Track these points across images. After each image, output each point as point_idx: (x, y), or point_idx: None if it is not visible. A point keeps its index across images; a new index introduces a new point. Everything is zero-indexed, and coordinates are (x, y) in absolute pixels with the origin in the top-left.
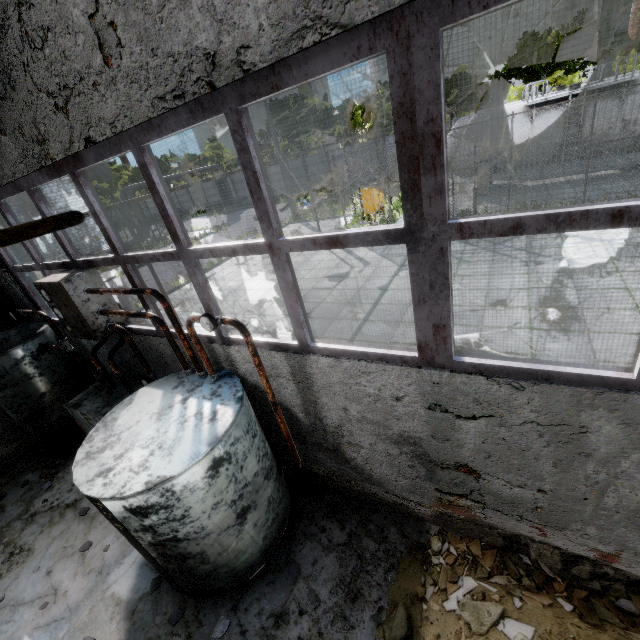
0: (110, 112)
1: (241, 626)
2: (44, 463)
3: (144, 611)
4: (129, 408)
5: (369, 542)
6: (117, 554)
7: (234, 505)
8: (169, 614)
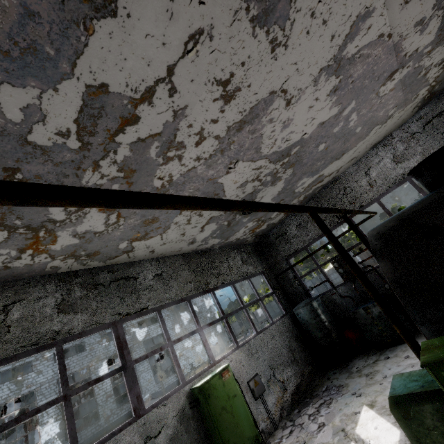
0: (370, 196)
1: None
2: (334, 368)
3: None
4: None
5: None
6: None
7: None
8: None
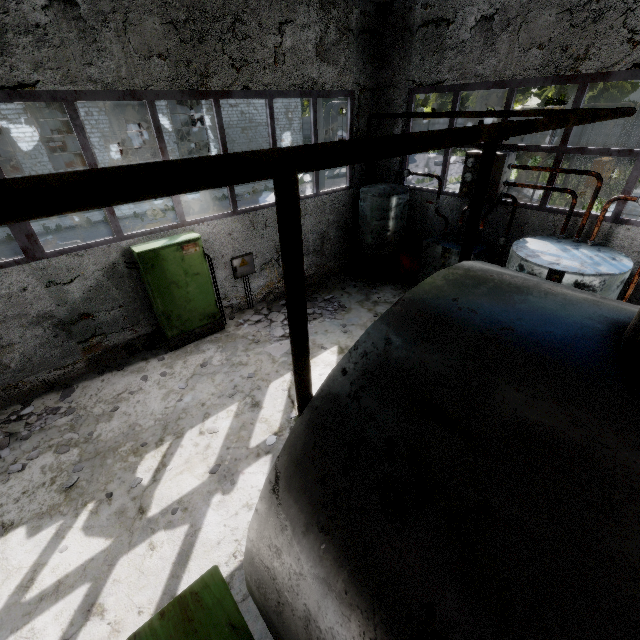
0: None
1: None
2: (360, 280)
3: None
4: (530, 244)
5: None
6: None
7: None
8: None
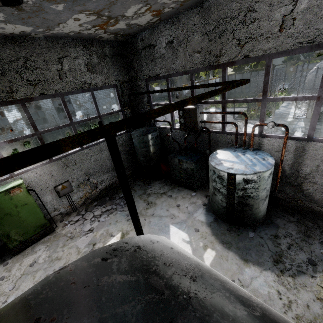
0: (267, 47)
1: (259, 236)
2: (142, 180)
3: (214, 226)
4: (219, 155)
5: (308, 223)
6: (193, 209)
7: (267, 192)
8: (226, 228)
